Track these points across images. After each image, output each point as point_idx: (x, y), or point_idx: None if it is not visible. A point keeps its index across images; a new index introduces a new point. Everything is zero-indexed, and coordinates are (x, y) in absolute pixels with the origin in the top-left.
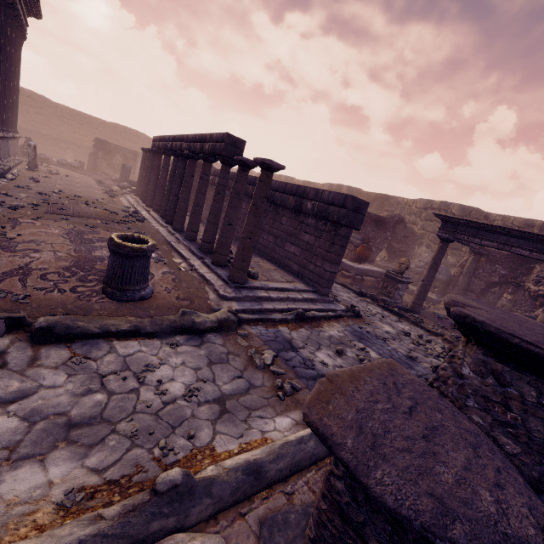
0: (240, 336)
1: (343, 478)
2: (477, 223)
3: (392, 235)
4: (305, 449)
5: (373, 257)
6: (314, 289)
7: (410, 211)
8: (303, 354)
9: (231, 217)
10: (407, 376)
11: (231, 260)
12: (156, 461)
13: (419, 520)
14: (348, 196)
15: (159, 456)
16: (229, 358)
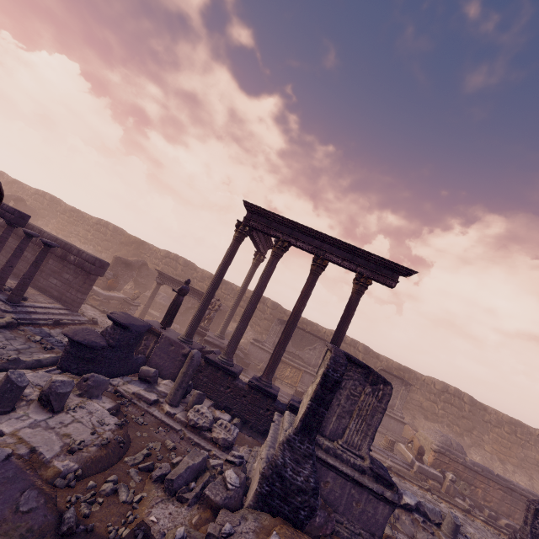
0: (19, 330)
1: (69, 345)
2: (172, 277)
3: (138, 273)
4: (57, 359)
5: (121, 287)
6: (69, 308)
7: (156, 256)
8: (57, 338)
9: (13, 262)
10: (91, 329)
11: (4, 287)
12: (0, 360)
13: (81, 341)
14: (97, 260)
15: (0, 360)
16: (16, 338)
